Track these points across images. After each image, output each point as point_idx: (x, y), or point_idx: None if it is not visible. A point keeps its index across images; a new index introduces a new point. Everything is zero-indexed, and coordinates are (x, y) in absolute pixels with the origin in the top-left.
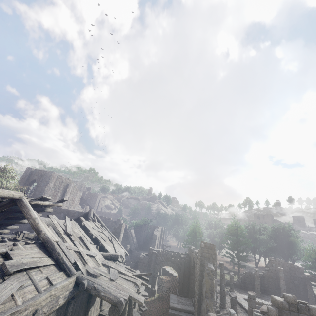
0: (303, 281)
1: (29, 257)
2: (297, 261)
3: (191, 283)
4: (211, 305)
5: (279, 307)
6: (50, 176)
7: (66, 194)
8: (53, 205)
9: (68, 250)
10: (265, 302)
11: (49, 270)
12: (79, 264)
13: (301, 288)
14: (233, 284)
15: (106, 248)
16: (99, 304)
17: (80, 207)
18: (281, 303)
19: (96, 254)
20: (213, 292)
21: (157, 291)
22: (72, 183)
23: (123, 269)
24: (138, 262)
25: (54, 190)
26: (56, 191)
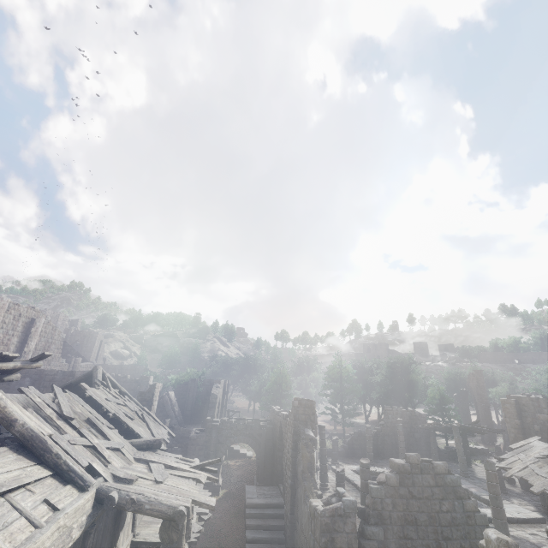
0: (425, 432)
1: (5, 472)
2: (419, 406)
3: (277, 463)
4: (311, 489)
5: (400, 472)
6: None
7: (31, 339)
8: (22, 368)
9: (73, 446)
10: (379, 469)
11: (45, 487)
12: (97, 467)
13: (423, 441)
14: (337, 452)
15: (137, 431)
16: (131, 526)
17: (63, 361)
18: (402, 467)
19: (121, 444)
20: (312, 470)
21: (222, 486)
22: (42, 316)
23: (173, 461)
24: (189, 445)
25: (2, 334)
26: (7, 335)
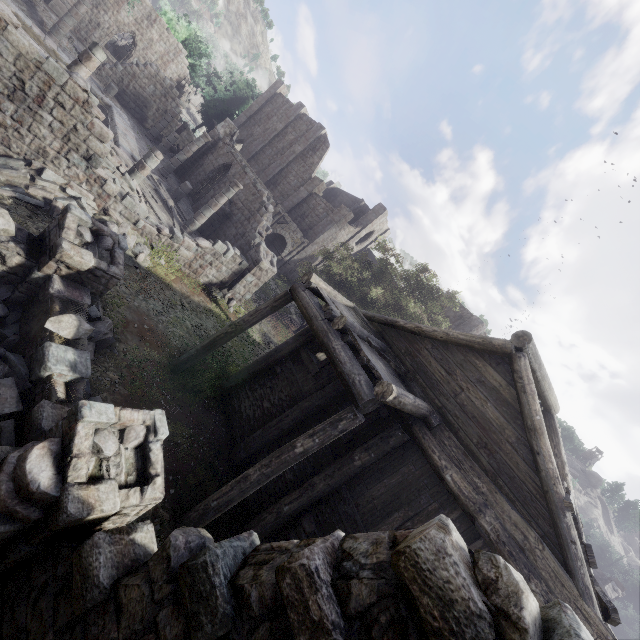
0: None
1: None
2: None
3: None
4: None
5: None
6: (474, 327)
7: None
8: None
9: None
10: None
11: None
12: None
13: None
14: None
15: None
16: None
17: None
18: None
19: None
20: None
21: None
22: None
23: None
24: None
25: None
26: None
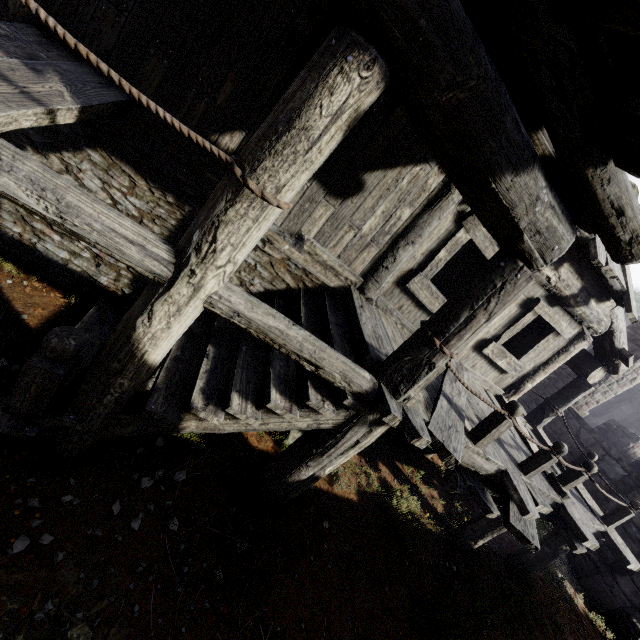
0: None
1: None
2: None
3: None
4: None
5: None
6: None
7: None
8: None
9: None
10: None
11: None
12: None
13: None
14: None
15: None
16: (367, 261)
17: None
18: None
19: None
20: None
21: None
22: None
23: None
24: None
25: None
26: None
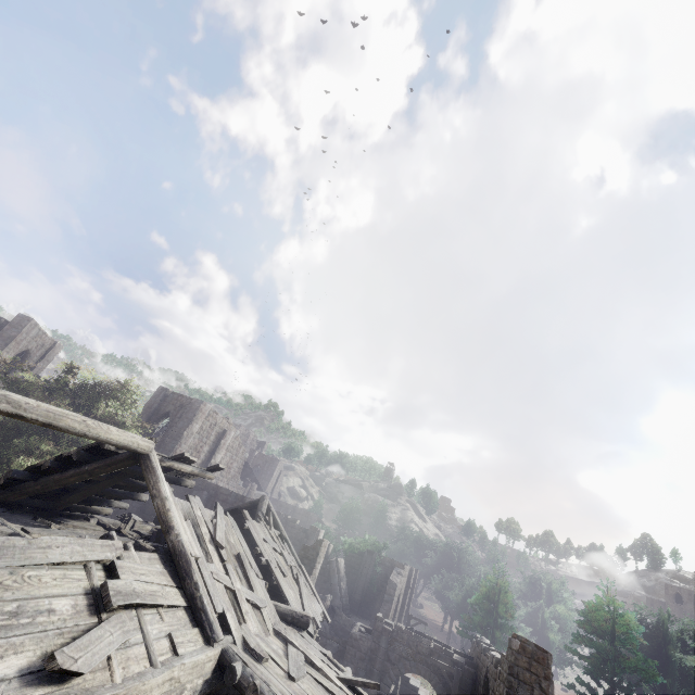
0: None
1: (146, 582)
2: None
3: None
4: None
5: None
6: (197, 410)
7: (219, 450)
8: (197, 475)
9: (214, 581)
10: None
11: (175, 618)
12: (230, 619)
13: None
14: None
15: (286, 594)
16: None
17: (240, 484)
18: None
19: (264, 602)
20: None
21: None
22: (233, 429)
23: (317, 656)
24: (348, 644)
25: (198, 440)
26: (201, 441)
